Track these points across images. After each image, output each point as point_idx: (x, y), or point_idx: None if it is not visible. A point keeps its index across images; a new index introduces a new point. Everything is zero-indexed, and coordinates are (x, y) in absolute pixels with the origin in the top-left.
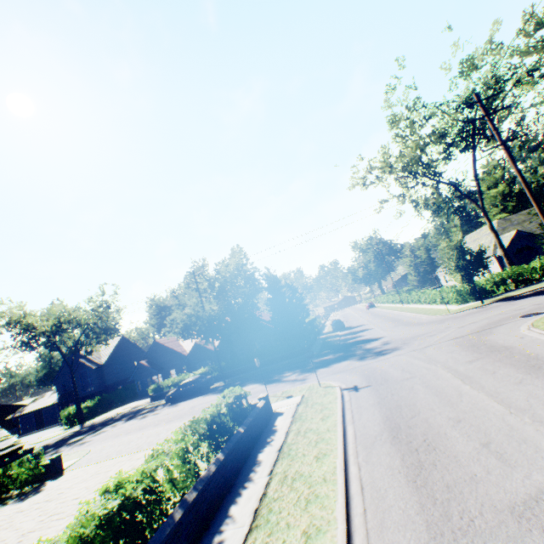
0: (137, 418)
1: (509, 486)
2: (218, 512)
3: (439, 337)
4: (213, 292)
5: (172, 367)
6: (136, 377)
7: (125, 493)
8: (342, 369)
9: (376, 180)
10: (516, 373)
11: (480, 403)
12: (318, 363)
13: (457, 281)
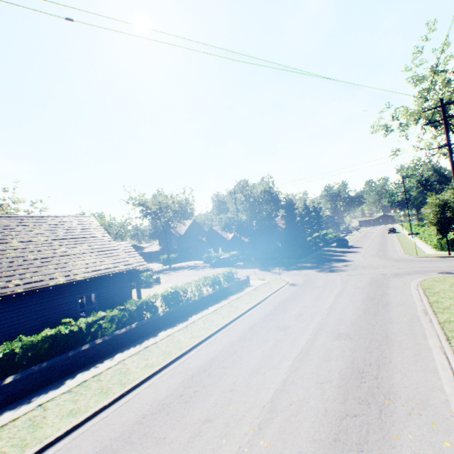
0: (194, 270)
1: (287, 323)
2: (205, 307)
3: (374, 271)
4: (249, 203)
5: (219, 246)
6: (199, 247)
7: (176, 289)
8: (303, 274)
9: (401, 127)
10: (360, 298)
11: (324, 304)
12: (297, 267)
13: (432, 233)
